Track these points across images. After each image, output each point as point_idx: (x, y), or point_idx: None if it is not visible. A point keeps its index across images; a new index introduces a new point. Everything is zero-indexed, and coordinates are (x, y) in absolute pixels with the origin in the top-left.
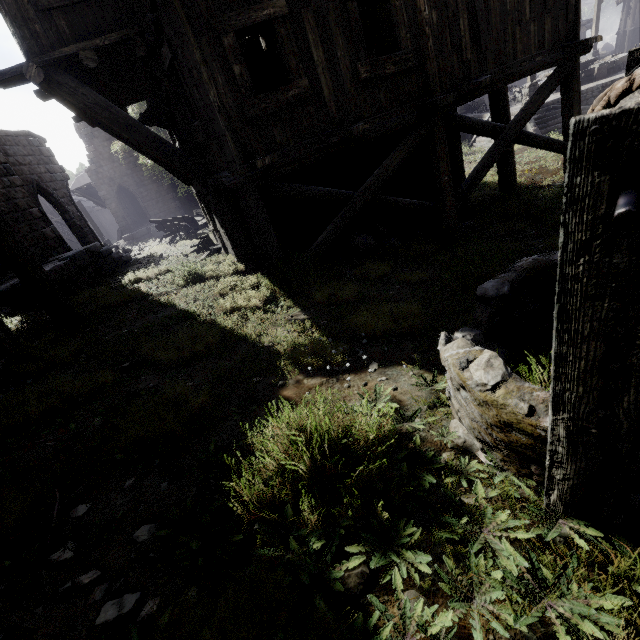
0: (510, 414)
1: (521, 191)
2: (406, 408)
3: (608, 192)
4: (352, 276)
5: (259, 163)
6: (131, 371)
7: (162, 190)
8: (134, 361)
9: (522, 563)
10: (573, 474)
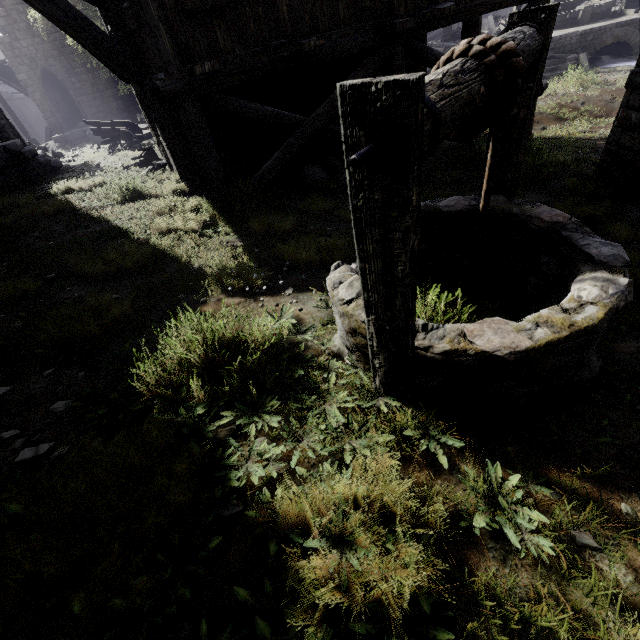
0: (355, 322)
1: (480, 140)
2: (304, 325)
3: (365, 144)
4: (296, 209)
5: (198, 69)
6: (56, 282)
7: (100, 83)
8: (60, 273)
9: (341, 420)
10: (383, 362)
